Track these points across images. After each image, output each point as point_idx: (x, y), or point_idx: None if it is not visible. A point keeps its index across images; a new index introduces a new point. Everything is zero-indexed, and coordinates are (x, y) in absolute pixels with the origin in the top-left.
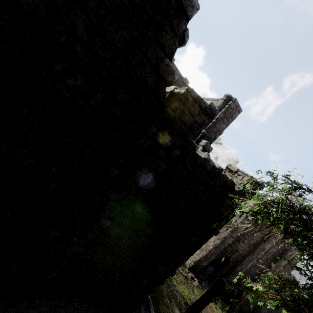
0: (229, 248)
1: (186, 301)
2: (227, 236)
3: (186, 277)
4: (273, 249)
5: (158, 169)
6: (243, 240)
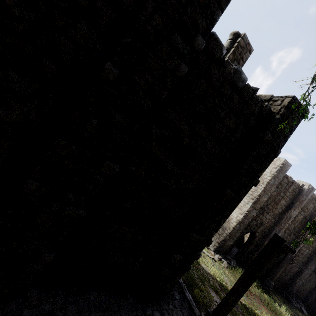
0: (253, 222)
1: (219, 282)
2: (250, 209)
3: (213, 259)
4: (299, 216)
5: (177, 72)
6: (267, 211)
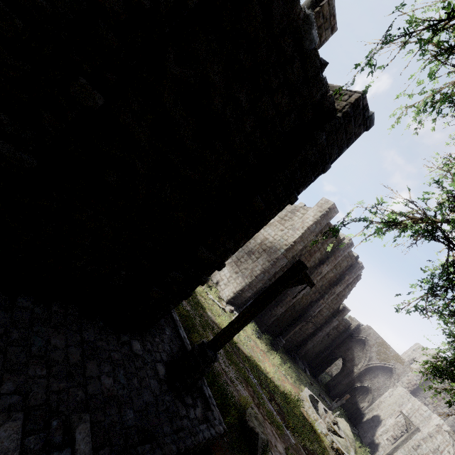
0: (280, 273)
1: None
2: (280, 256)
3: (224, 310)
4: (330, 273)
5: None
6: None
